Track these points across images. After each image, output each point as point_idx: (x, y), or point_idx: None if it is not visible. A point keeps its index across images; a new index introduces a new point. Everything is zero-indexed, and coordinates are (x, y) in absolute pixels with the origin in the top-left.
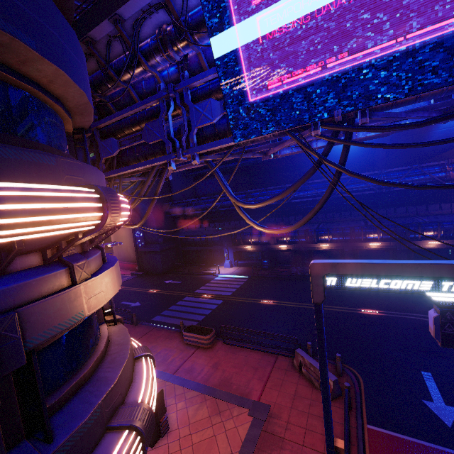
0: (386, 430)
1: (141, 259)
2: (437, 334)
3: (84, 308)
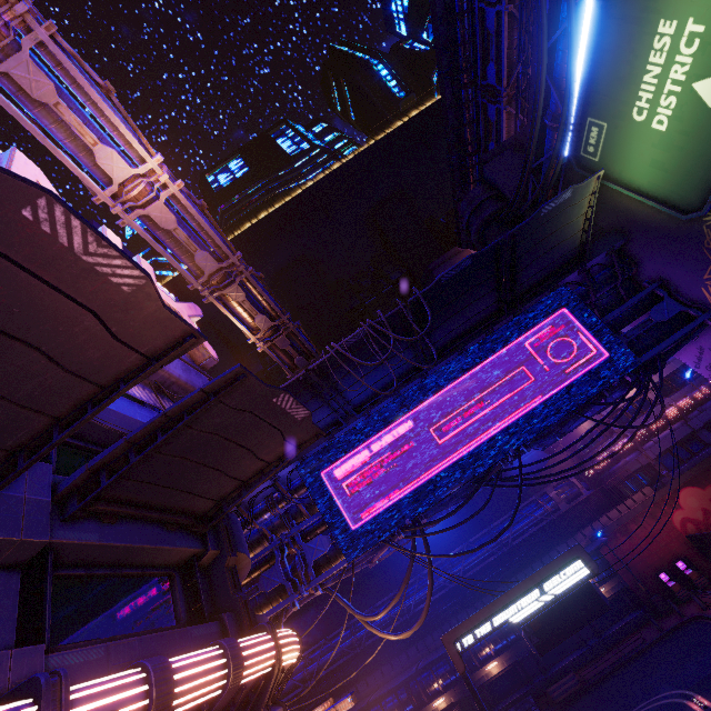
0: None
1: None
2: (532, 648)
3: None
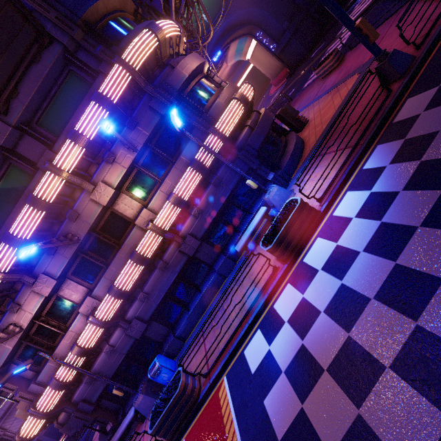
0: None
1: (284, 60)
2: None
3: (185, 74)
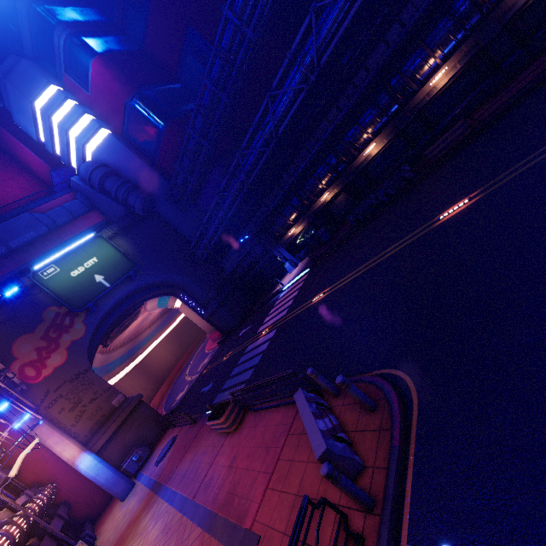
0: None
1: (215, 323)
2: None
3: None
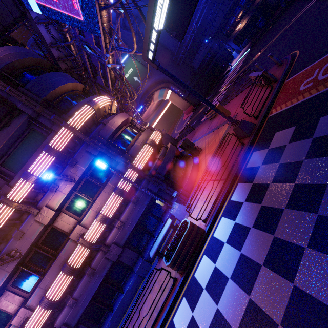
0: (296, 74)
1: (190, 101)
2: (175, 40)
3: (113, 128)
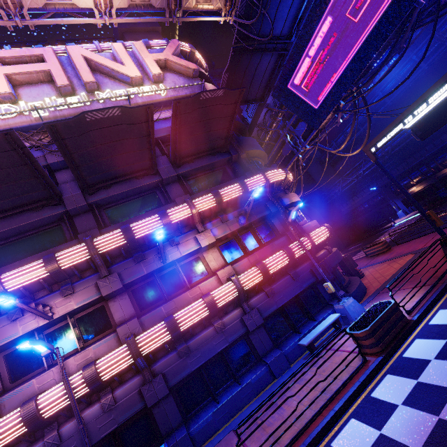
0: None
1: None
2: (416, 138)
3: (293, 199)
